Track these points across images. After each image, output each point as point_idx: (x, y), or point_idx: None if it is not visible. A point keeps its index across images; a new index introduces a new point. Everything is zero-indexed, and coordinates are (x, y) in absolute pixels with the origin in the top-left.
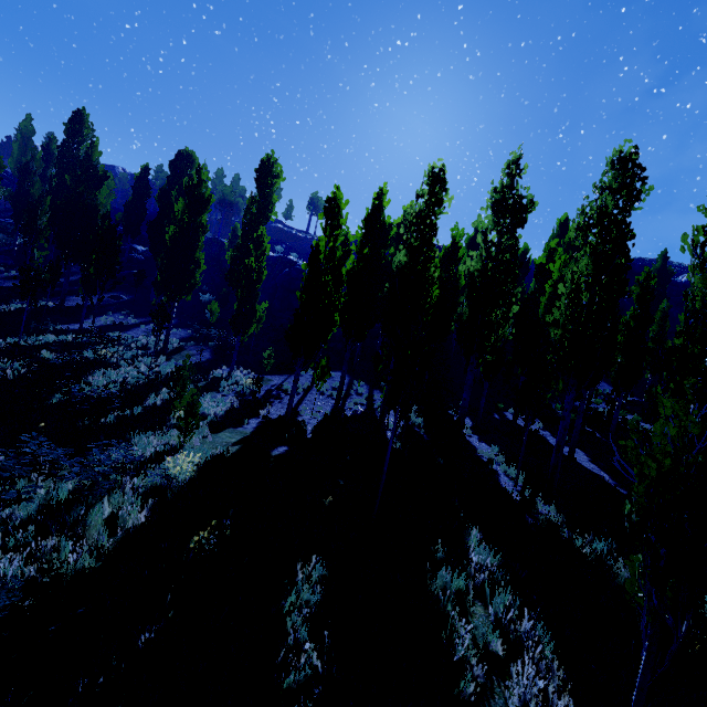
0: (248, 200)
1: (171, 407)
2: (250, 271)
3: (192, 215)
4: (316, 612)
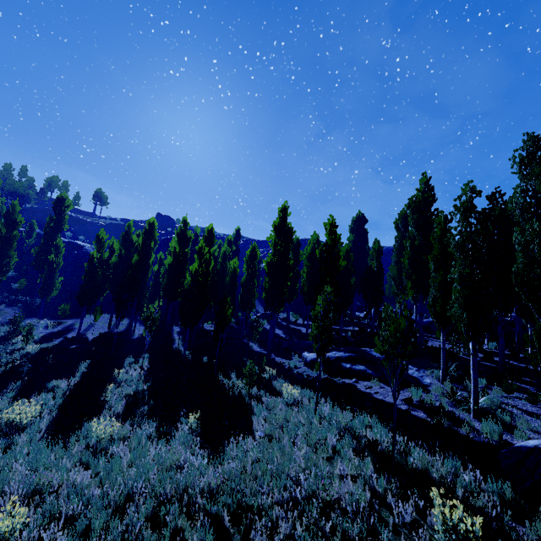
0: (47, 219)
1: (10, 336)
2: (52, 262)
3: (9, 231)
4: (87, 366)
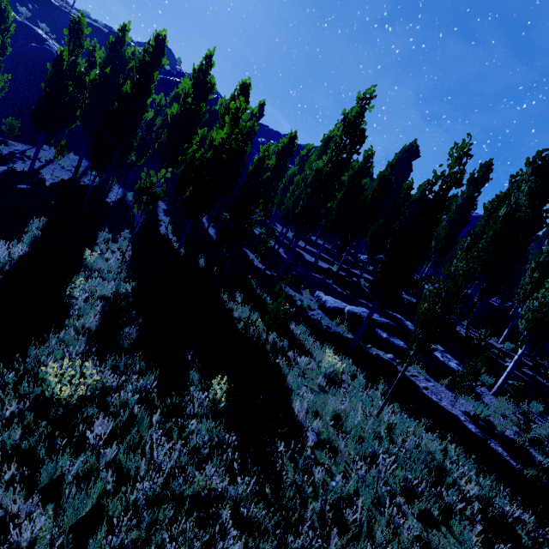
0: None
1: None
2: None
3: None
4: (42, 227)
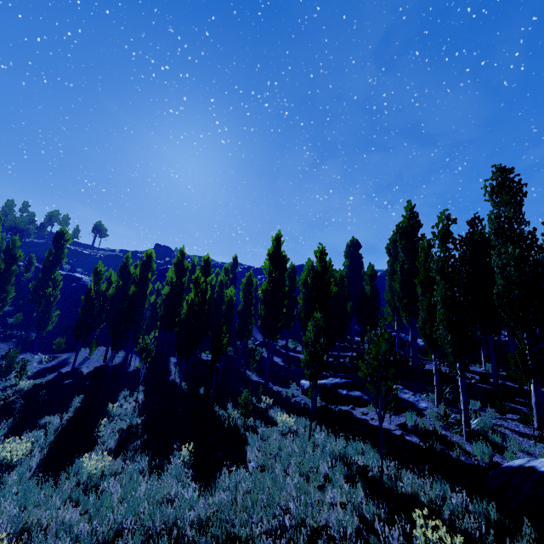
0: (47, 253)
1: (3, 373)
2: (49, 296)
3: (8, 266)
4: (81, 401)
